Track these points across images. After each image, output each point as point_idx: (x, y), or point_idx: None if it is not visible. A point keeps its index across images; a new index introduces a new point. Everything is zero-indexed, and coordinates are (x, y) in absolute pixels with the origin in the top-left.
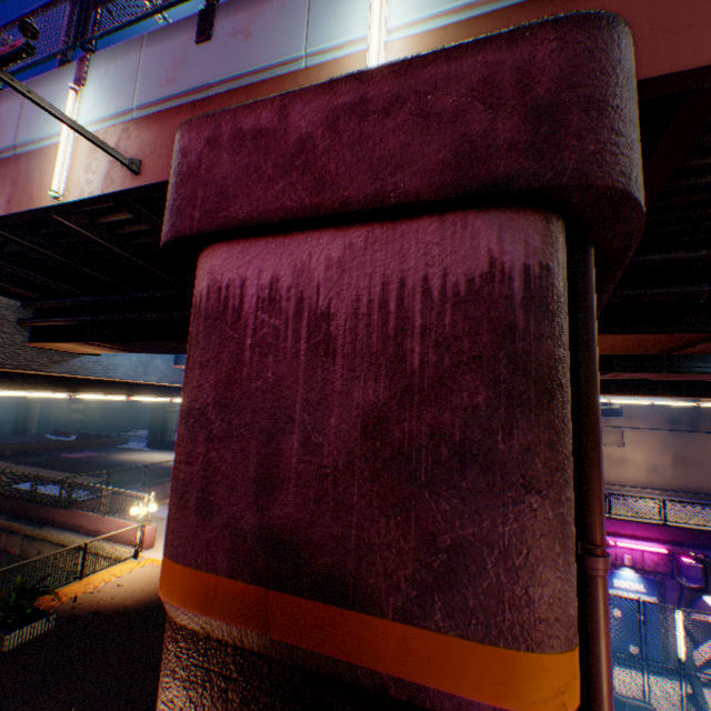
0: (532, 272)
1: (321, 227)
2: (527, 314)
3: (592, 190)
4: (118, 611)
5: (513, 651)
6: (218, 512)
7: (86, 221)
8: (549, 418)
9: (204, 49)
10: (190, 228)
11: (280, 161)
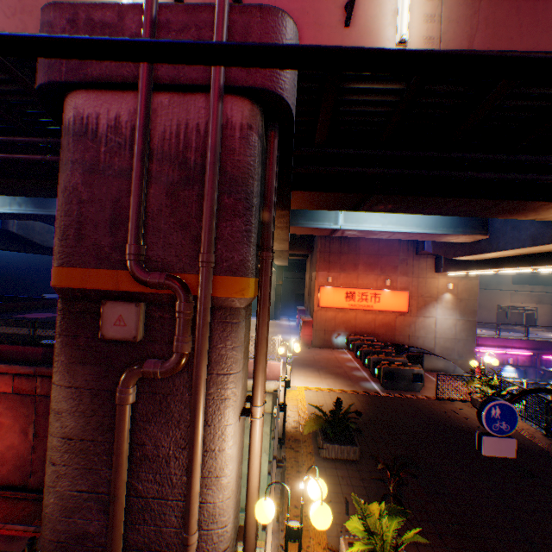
0: None
1: None
2: None
3: None
4: (360, 422)
5: None
6: None
7: None
8: None
9: None
10: None
11: None
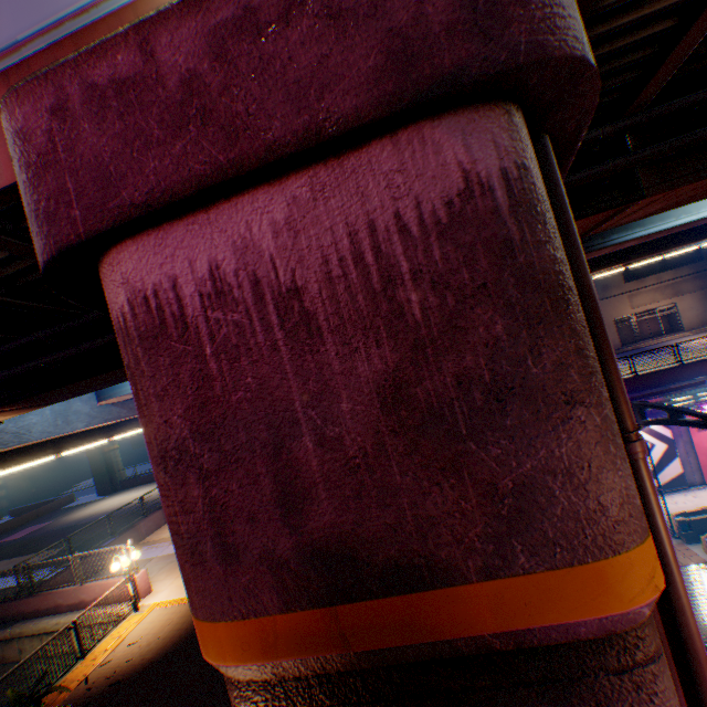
0: (511, 176)
1: (250, 187)
2: (519, 224)
3: (551, 65)
4: (141, 670)
5: (602, 561)
6: (245, 551)
7: None
8: (570, 326)
9: None
10: (74, 233)
11: (166, 115)
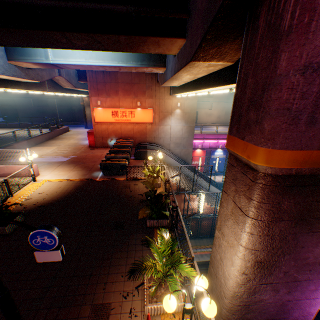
0: None
1: None
2: None
3: None
4: (54, 203)
5: None
6: (318, 123)
7: None
8: None
9: None
10: None
11: None
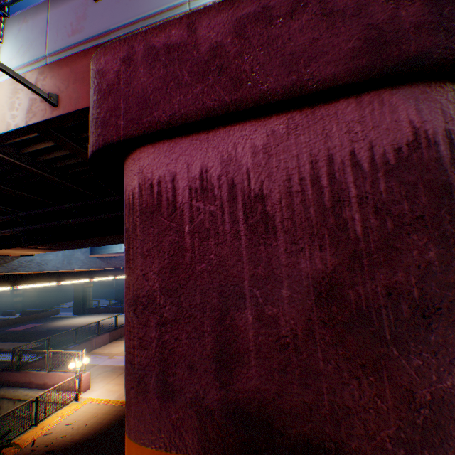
0: (453, 136)
1: (241, 120)
2: None
3: None
4: (69, 447)
5: None
6: (180, 392)
7: (13, 152)
8: None
9: (102, 4)
10: (116, 135)
11: (194, 68)
